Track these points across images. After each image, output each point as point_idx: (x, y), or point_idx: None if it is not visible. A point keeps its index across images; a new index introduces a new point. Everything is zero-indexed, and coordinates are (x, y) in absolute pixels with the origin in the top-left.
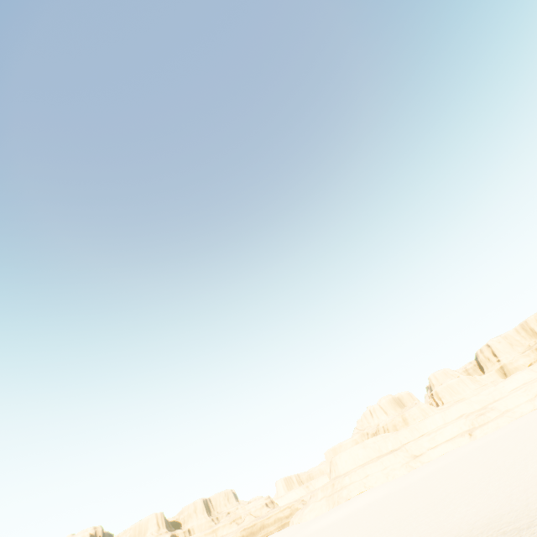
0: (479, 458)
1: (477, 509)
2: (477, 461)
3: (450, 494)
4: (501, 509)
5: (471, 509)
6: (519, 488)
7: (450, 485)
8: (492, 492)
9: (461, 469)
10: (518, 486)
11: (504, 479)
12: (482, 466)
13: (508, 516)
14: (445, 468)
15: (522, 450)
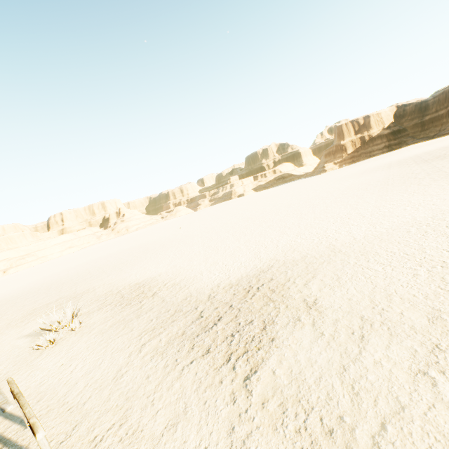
0: None
1: None
2: None
3: None
4: None
5: None
6: None
7: None
8: None
9: None
10: None
11: None
12: None
13: None
14: None
15: (23, 279)
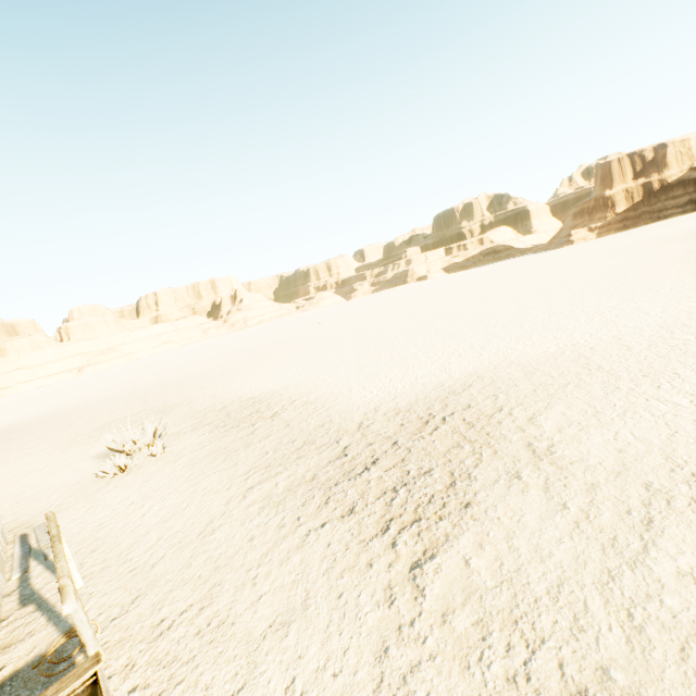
0: (65, 388)
1: (11, 419)
2: (60, 391)
3: (1, 415)
4: (30, 416)
5: (6, 420)
6: (61, 403)
7: (11, 409)
8: (38, 408)
9: (38, 397)
10: (62, 402)
11: (60, 399)
12: (59, 393)
13: (29, 418)
14: (25, 398)
15: (101, 381)
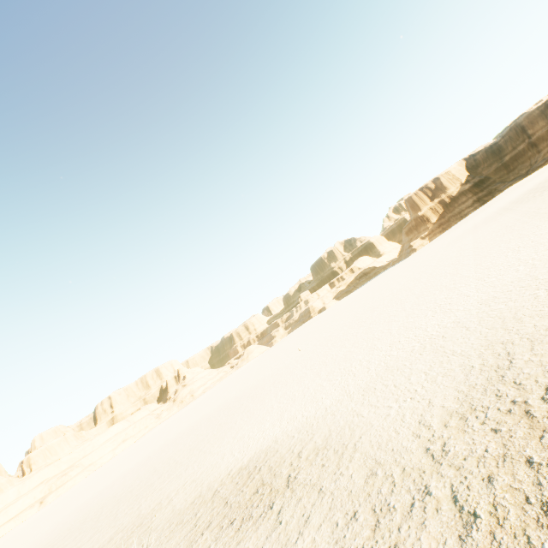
0: (25, 531)
1: None
2: (20, 536)
3: None
4: None
5: None
6: None
7: None
8: None
9: None
10: None
11: None
12: (18, 540)
13: None
14: None
15: (64, 507)
